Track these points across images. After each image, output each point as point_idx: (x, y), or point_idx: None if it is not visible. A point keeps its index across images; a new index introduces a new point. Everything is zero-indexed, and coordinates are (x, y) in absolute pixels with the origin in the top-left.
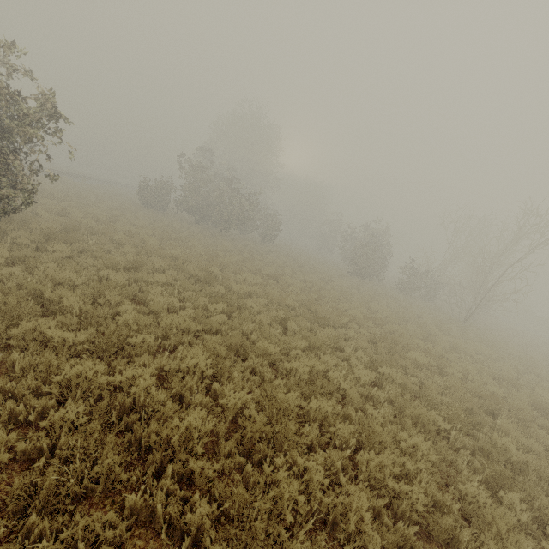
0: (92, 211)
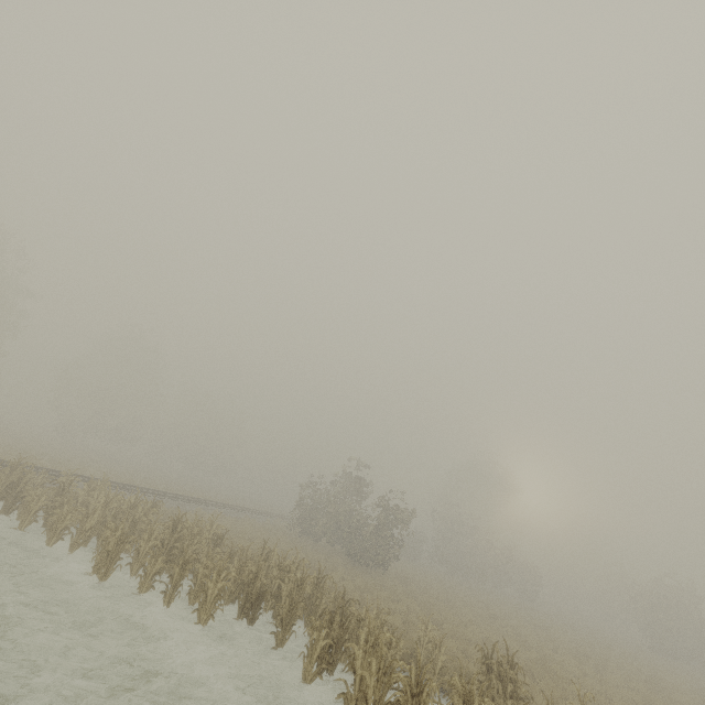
0: None
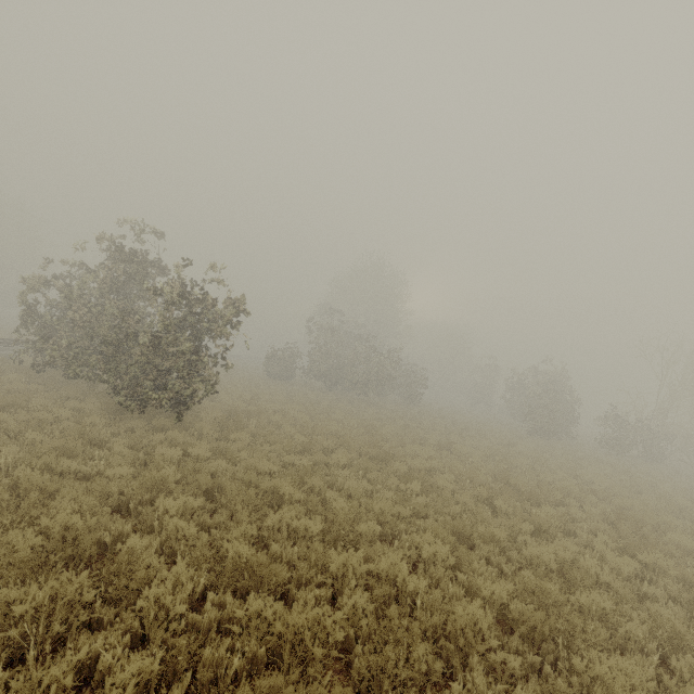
0: (233, 391)
